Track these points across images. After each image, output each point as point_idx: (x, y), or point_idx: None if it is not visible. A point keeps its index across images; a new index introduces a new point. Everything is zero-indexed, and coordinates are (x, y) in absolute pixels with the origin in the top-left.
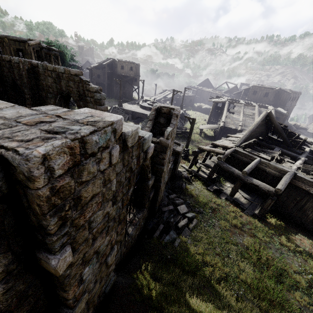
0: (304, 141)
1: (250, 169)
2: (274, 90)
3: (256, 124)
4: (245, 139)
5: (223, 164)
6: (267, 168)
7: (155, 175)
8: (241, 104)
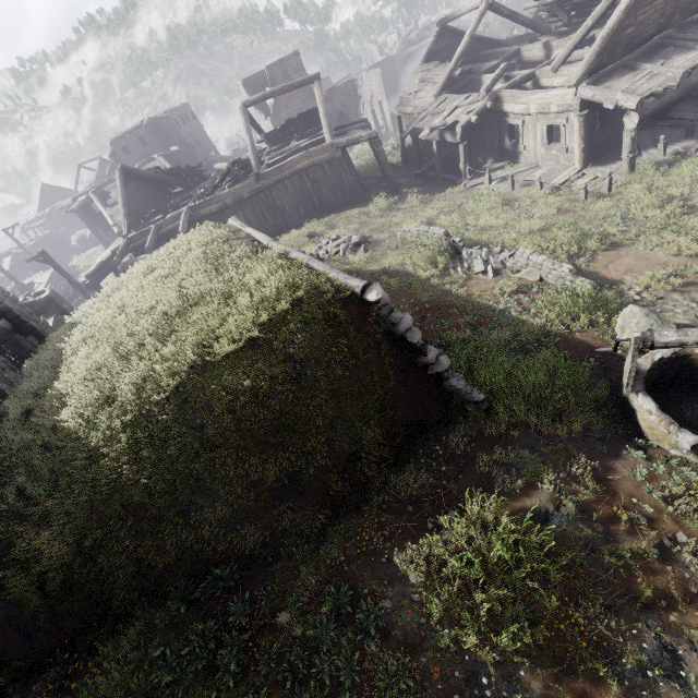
0: (189, 168)
1: (151, 242)
2: (144, 128)
3: (121, 193)
4: (127, 219)
5: (127, 264)
6: (170, 226)
7: (11, 321)
8: (114, 182)
